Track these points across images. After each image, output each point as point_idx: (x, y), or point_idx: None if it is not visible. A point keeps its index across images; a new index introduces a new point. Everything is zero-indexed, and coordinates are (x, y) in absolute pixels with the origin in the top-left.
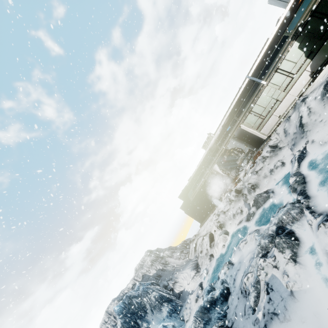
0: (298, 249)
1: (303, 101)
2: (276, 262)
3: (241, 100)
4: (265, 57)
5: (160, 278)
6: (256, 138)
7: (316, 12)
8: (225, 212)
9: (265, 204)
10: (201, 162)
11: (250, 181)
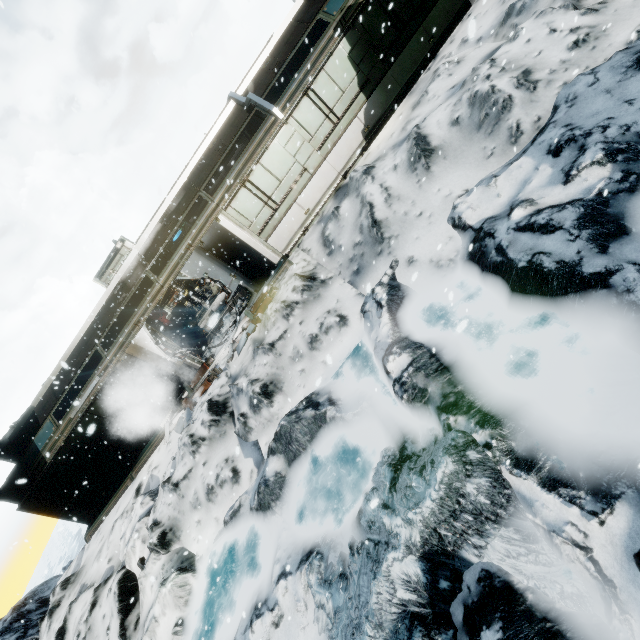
0: None
1: (368, 174)
2: None
3: (218, 152)
4: (275, 61)
5: None
6: (257, 257)
7: None
8: (178, 485)
9: (314, 444)
10: (92, 323)
11: (256, 372)
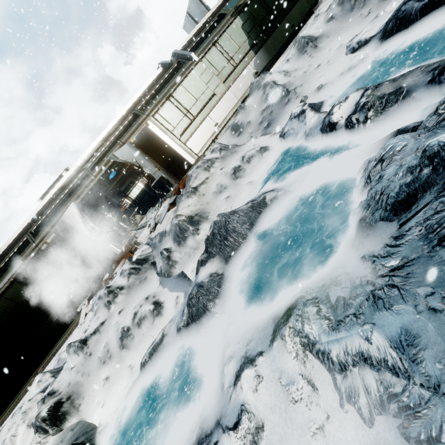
0: None
1: (266, 73)
2: None
3: (149, 94)
4: (191, 43)
5: None
6: (177, 157)
7: None
8: (86, 342)
9: (255, 231)
10: (27, 223)
11: (180, 213)
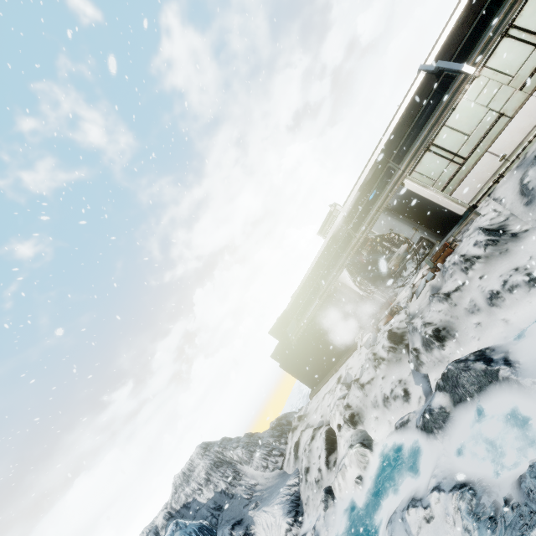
0: None
1: None
2: None
3: (406, 123)
4: (470, 13)
5: (220, 514)
6: (440, 211)
7: None
8: (363, 386)
9: (481, 396)
10: (315, 263)
11: (430, 316)
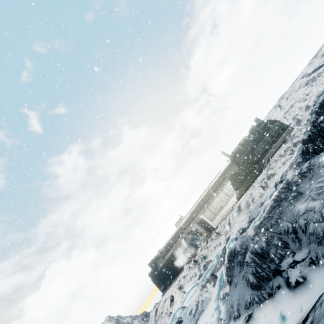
0: (216, 281)
1: (231, 211)
2: (207, 289)
3: (203, 200)
4: (217, 181)
5: None
6: (210, 226)
7: (237, 172)
8: (185, 277)
9: (209, 268)
10: (173, 236)
11: (203, 253)
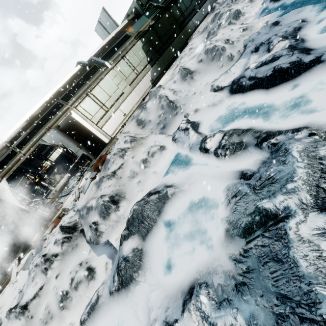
0: None
1: (160, 87)
2: None
3: (70, 85)
4: (103, 50)
5: None
6: (95, 138)
7: (154, 28)
8: (27, 307)
9: (162, 216)
10: None
11: (103, 192)
